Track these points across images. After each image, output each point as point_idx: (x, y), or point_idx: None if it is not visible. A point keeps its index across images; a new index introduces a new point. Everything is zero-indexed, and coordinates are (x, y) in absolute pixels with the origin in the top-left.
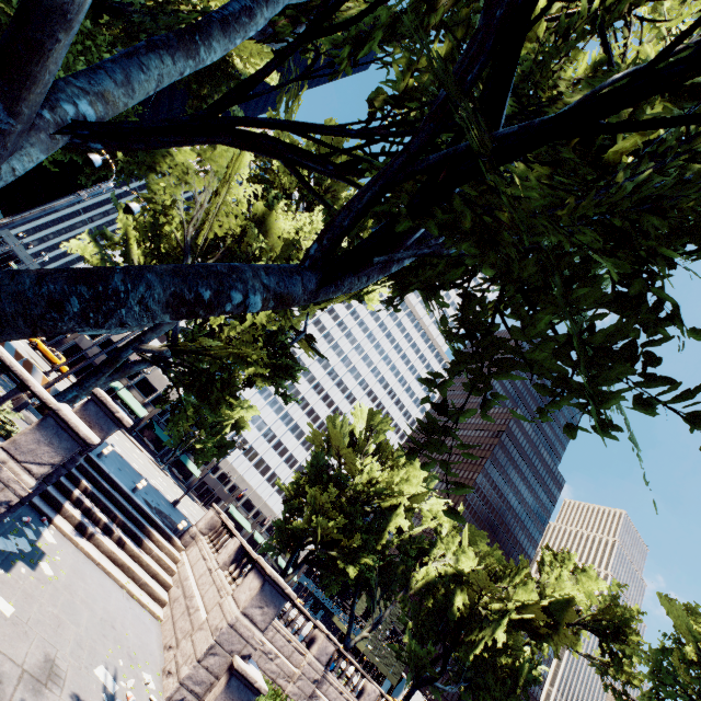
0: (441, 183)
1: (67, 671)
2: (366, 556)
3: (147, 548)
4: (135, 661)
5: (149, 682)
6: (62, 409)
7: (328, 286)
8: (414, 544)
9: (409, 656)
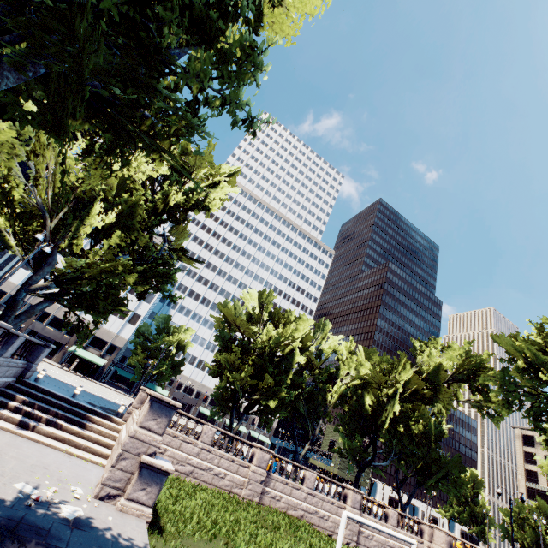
0: None
1: None
2: (281, 390)
3: (87, 427)
4: (65, 482)
5: (76, 490)
6: None
7: None
8: (324, 374)
9: (346, 452)
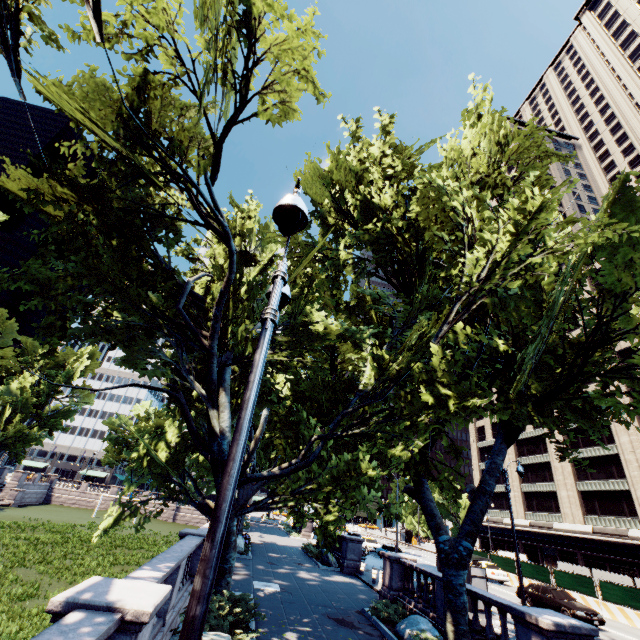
0: None
1: None
2: None
3: None
4: None
5: None
6: None
7: None
8: None
9: None
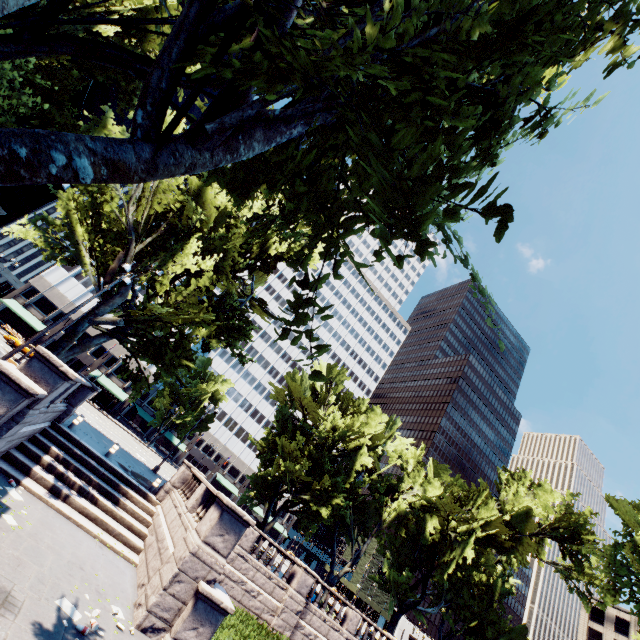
0: (237, 28)
1: (24, 602)
2: (337, 496)
3: (121, 503)
4: (103, 596)
5: (117, 613)
6: (2, 364)
7: (165, 157)
8: (383, 482)
9: (390, 585)
